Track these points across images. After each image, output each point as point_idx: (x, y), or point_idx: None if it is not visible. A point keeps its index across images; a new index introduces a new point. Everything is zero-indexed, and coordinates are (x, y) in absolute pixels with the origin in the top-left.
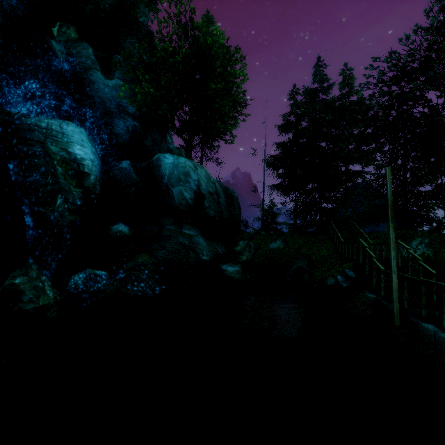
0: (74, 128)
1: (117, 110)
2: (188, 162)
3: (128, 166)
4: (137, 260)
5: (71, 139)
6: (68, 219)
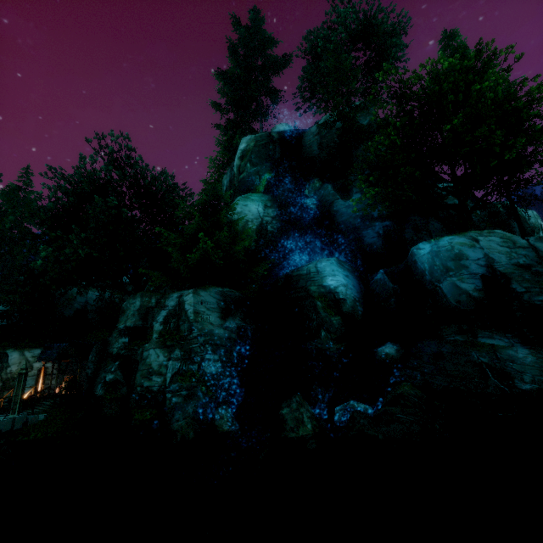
0: (325, 263)
1: (362, 223)
2: (455, 239)
3: (382, 275)
4: (395, 391)
5: (324, 274)
6: (333, 348)
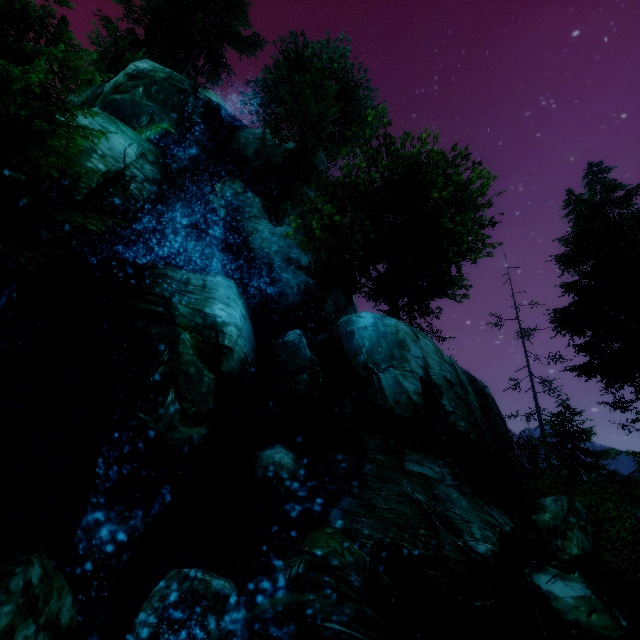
0: (219, 282)
1: (285, 263)
2: (400, 324)
3: (298, 337)
4: (312, 549)
5: (212, 295)
6: (181, 433)
